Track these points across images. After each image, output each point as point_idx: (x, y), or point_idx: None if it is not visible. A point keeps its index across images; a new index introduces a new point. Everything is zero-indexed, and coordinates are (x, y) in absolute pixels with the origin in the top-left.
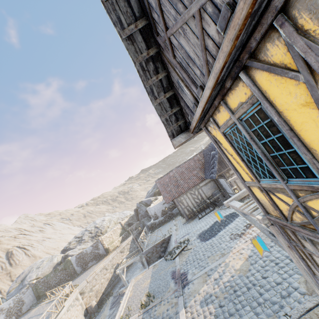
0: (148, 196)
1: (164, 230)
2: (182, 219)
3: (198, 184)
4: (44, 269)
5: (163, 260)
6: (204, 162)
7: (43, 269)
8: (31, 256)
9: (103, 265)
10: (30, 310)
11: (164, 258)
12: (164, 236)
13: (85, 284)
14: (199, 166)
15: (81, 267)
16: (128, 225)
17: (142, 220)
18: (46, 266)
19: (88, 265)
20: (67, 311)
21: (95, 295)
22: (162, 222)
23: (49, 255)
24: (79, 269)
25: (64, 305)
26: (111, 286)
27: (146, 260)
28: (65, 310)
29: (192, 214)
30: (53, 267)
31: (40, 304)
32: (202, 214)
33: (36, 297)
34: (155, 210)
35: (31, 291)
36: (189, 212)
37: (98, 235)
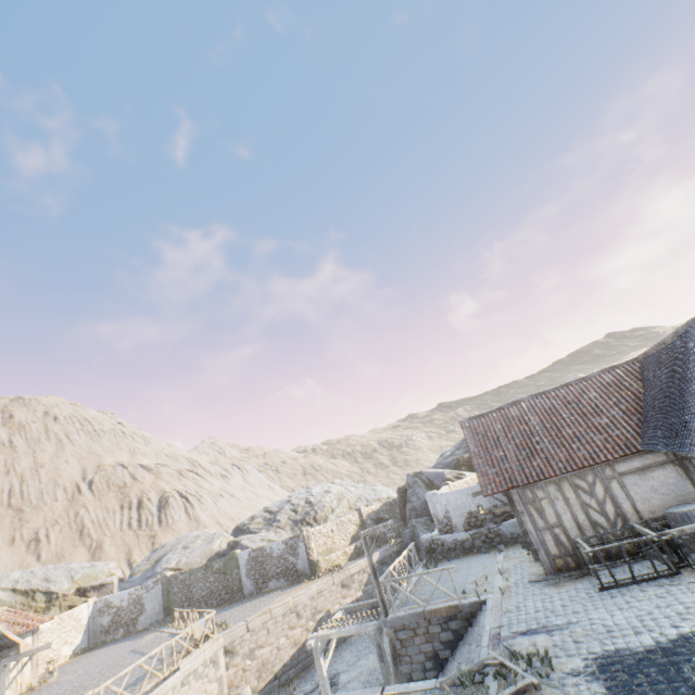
0: (440, 464)
1: (463, 573)
2: (530, 562)
3: (611, 461)
4: (192, 554)
5: (435, 691)
6: (641, 394)
7: (190, 555)
8: (193, 518)
9: (294, 602)
10: (147, 631)
11: (441, 688)
12: (460, 595)
13: (242, 633)
14: (621, 405)
15: (254, 582)
16: (376, 521)
17: (413, 520)
18: (198, 550)
19: (268, 585)
20: (180, 685)
21: (258, 672)
22: (464, 547)
23: (220, 528)
24: (248, 586)
25: (179, 666)
26: (300, 667)
27: (392, 647)
28: (177, 680)
29: (572, 558)
30: (208, 558)
31: (163, 628)
32: (616, 573)
33: (164, 609)
34: (448, 504)
35: (159, 591)
36: (559, 547)
37: (308, 521)
